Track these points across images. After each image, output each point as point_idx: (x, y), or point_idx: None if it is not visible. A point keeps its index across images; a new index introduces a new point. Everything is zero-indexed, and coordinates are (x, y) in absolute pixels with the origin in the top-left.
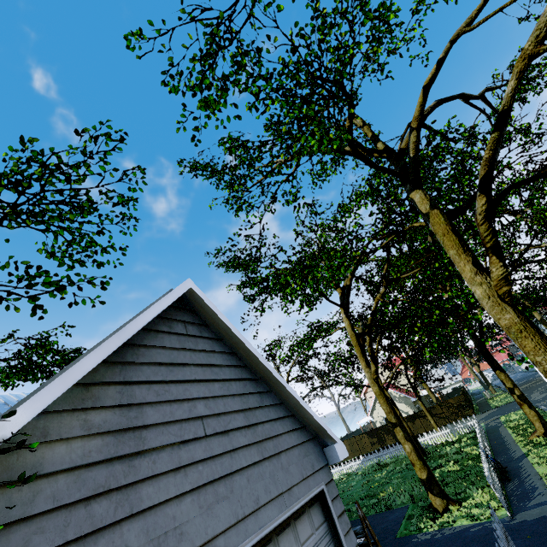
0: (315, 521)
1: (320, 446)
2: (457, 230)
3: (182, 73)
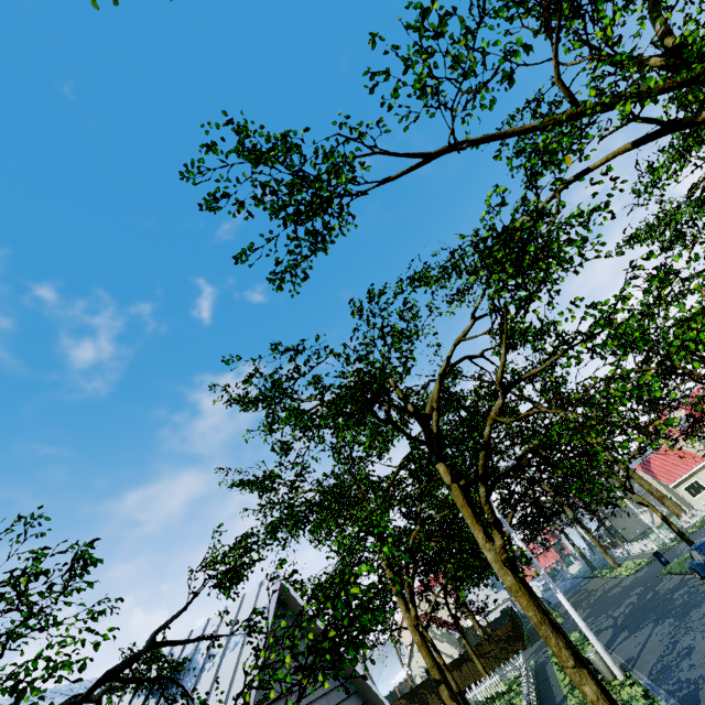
0: None
1: None
2: (471, 502)
3: (261, 373)
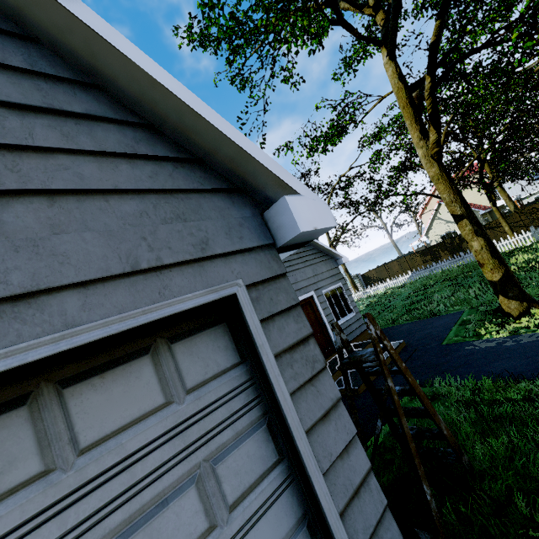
0: (193, 371)
1: (254, 209)
2: None
3: None
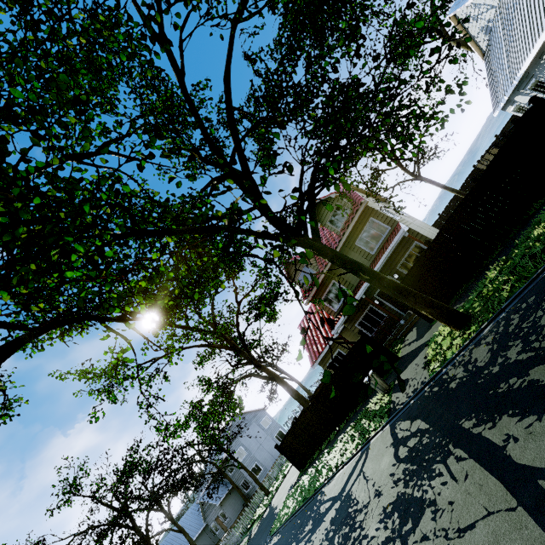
0: None
1: None
2: None
3: None
